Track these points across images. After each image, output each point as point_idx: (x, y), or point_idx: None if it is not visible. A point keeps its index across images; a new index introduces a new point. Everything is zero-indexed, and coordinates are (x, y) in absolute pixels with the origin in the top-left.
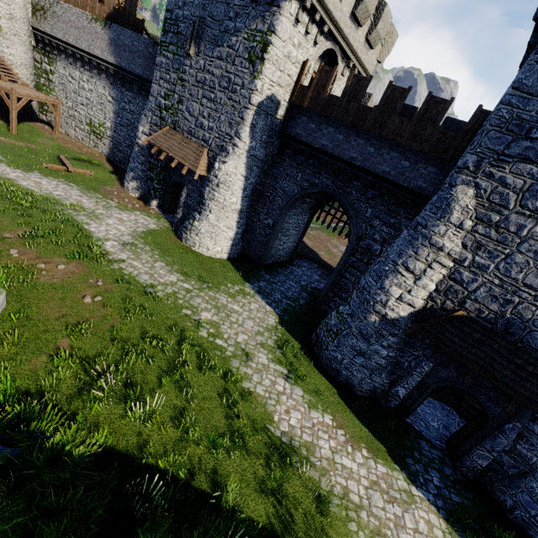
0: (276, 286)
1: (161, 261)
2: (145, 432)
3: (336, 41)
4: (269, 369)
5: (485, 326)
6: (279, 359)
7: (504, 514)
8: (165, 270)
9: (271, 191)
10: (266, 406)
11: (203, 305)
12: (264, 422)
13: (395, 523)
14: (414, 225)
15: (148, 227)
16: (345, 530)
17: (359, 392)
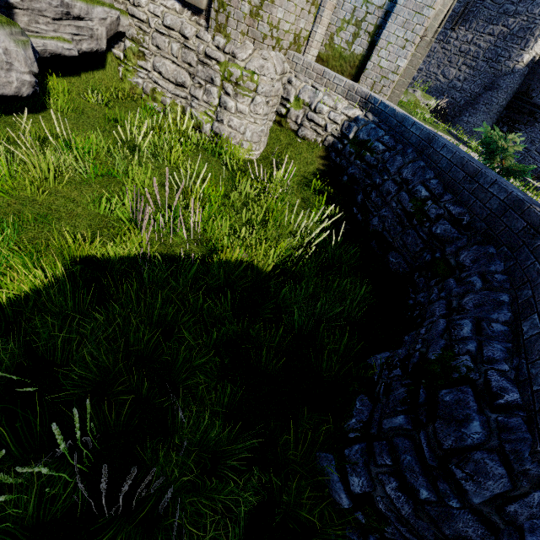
0: None
1: None
2: None
3: None
4: None
5: None
6: None
7: None
8: None
9: None
10: None
11: None
12: None
13: None
14: None
15: None
16: None
17: None
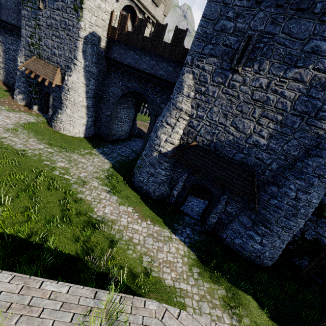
0: (115, 150)
1: (34, 138)
2: (1, 219)
3: (132, 0)
4: (98, 188)
5: (205, 148)
6: (106, 184)
7: (221, 242)
8: (36, 142)
9: (107, 94)
10: (91, 205)
11: (60, 159)
12: (87, 212)
13: (157, 250)
14: (169, 99)
15: (28, 120)
16: (125, 253)
17: (154, 197)
